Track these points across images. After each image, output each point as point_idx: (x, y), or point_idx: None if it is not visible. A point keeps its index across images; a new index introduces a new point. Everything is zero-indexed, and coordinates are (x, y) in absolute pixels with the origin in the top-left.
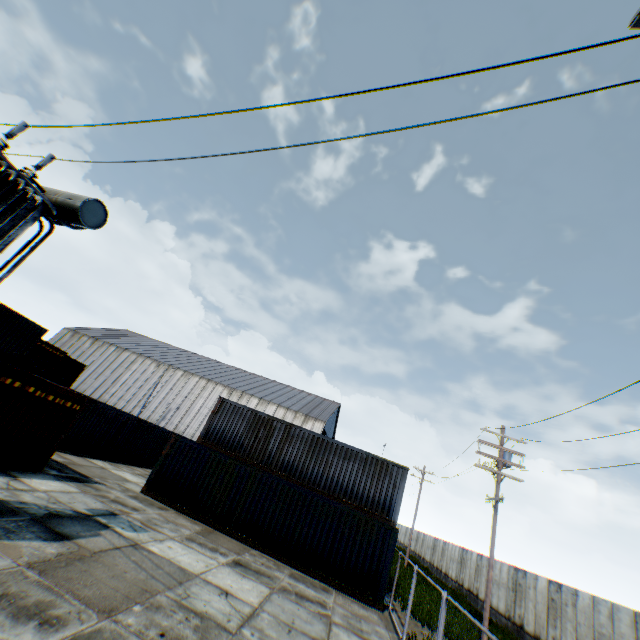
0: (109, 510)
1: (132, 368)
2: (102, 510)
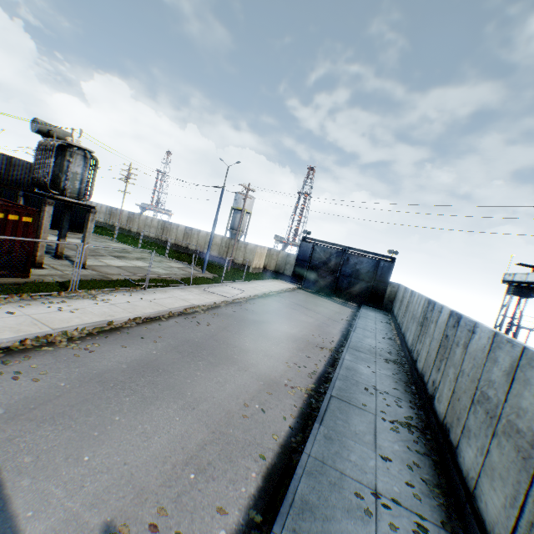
0: None
1: None
2: None
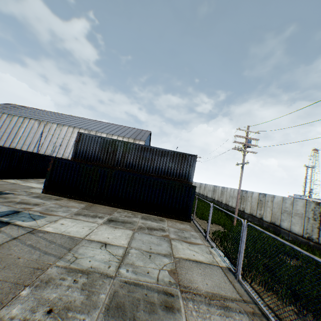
0: (13, 211)
1: (23, 126)
2: (6, 212)
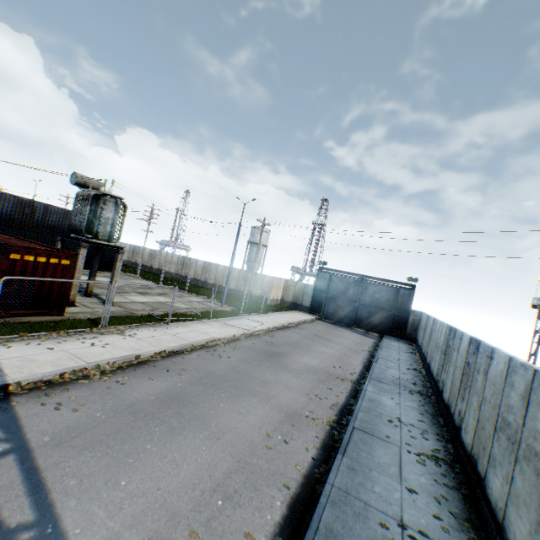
0: None
1: None
2: None
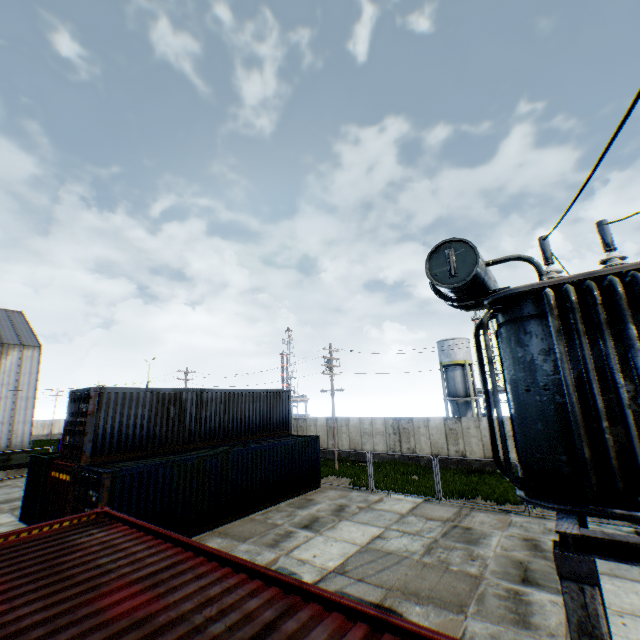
0: None
1: None
2: None
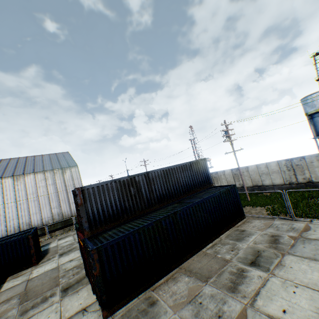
0: None
1: None
2: None
